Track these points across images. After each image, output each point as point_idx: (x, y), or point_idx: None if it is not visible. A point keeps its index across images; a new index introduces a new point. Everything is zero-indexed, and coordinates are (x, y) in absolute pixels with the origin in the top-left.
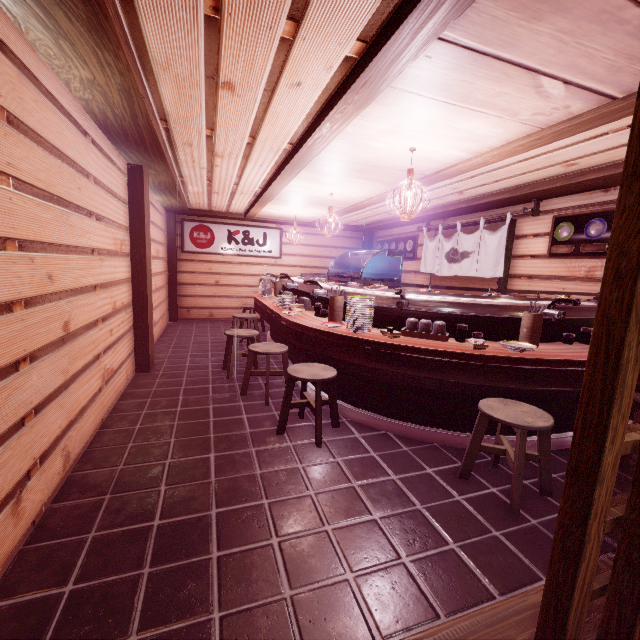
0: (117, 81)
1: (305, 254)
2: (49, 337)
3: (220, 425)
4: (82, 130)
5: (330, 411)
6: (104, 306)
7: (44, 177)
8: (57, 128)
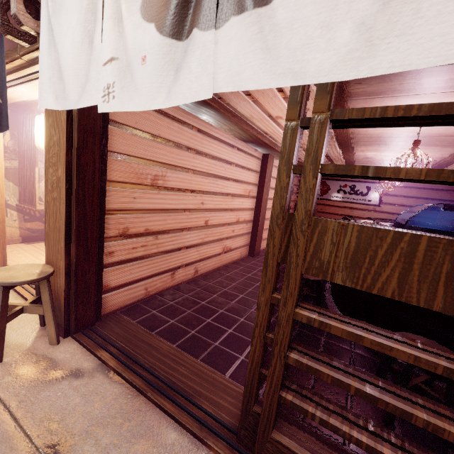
0: (237, 127)
1: (404, 204)
2: (197, 224)
3: (258, 288)
4: (232, 146)
5: (315, 304)
6: (231, 218)
7: (207, 168)
8: (217, 149)
